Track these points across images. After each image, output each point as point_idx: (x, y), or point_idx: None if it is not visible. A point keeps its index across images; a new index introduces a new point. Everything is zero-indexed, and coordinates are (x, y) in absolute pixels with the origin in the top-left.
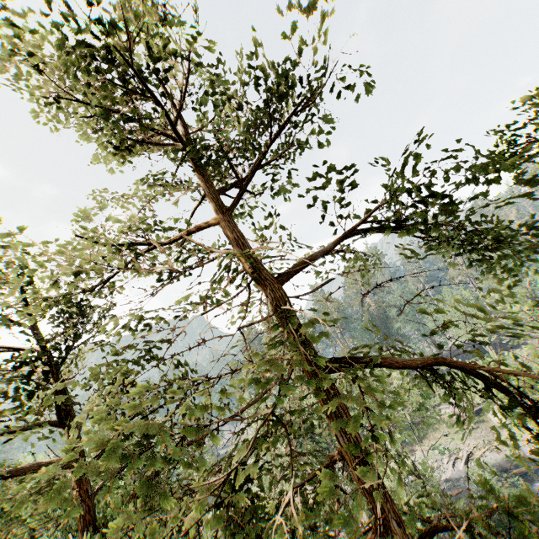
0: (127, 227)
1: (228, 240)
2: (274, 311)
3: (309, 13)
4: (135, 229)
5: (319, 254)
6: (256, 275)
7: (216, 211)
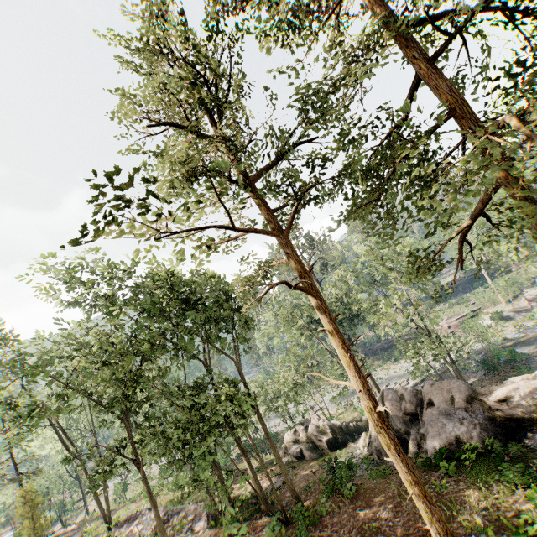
0: None
1: None
2: None
3: None
4: None
5: None
6: None
7: None
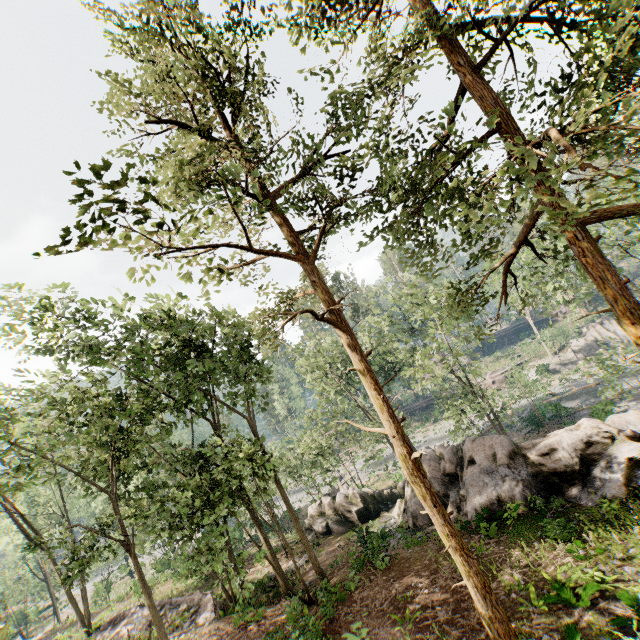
0: None
1: None
2: None
3: None
4: None
5: None
6: None
7: None
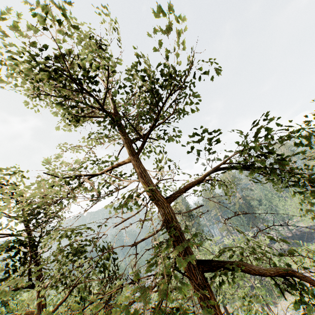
0: (73, 168)
1: (137, 172)
2: (163, 224)
3: (179, 38)
4: (80, 167)
5: (195, 183)
6: (153, 197)
7: (130, 154)
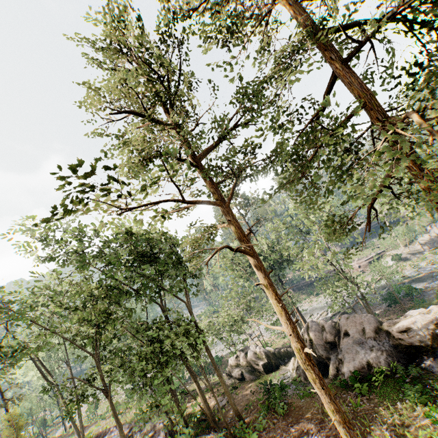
0: None
1: None
2: None
3: None
4: None
5: None
6: None
7: None
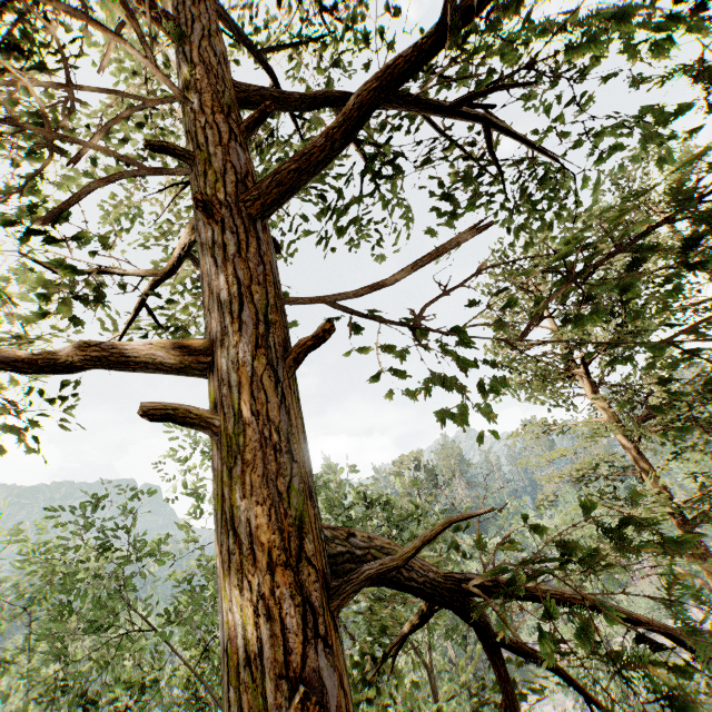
0: None
1: None
2: None
3: None
4: None
5: None
6: None
7: None
